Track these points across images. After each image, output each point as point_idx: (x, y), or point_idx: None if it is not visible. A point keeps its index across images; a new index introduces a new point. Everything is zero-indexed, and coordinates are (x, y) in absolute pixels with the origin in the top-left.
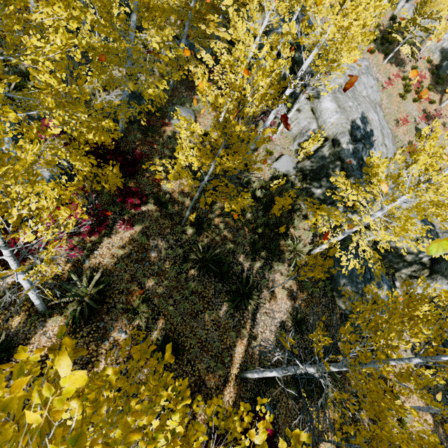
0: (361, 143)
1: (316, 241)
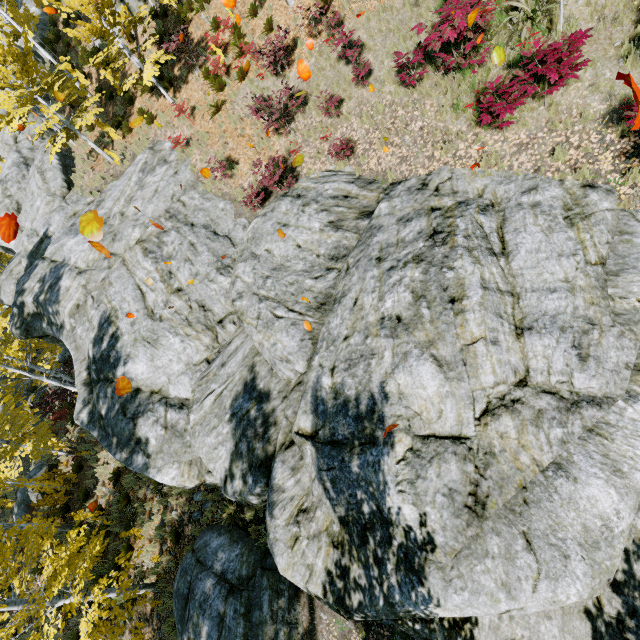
0: (94, 389)
1: (166, 549)
